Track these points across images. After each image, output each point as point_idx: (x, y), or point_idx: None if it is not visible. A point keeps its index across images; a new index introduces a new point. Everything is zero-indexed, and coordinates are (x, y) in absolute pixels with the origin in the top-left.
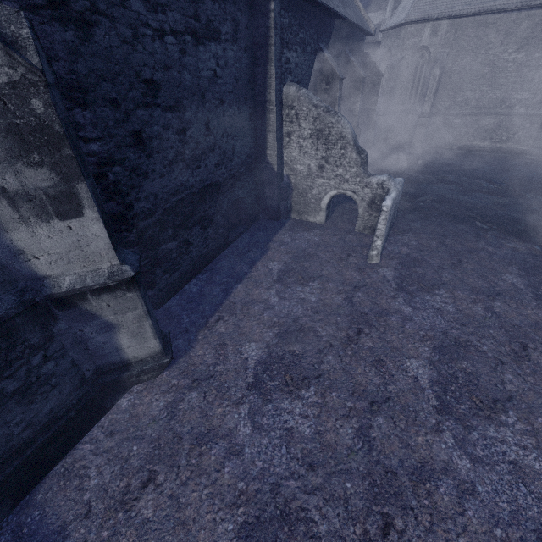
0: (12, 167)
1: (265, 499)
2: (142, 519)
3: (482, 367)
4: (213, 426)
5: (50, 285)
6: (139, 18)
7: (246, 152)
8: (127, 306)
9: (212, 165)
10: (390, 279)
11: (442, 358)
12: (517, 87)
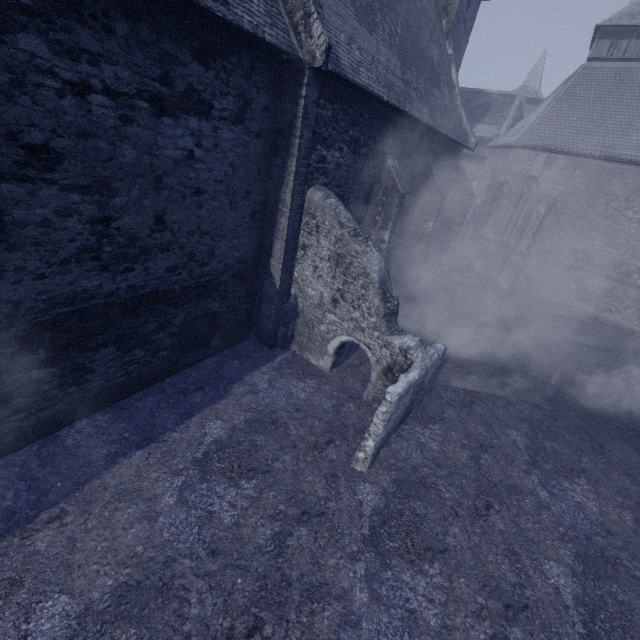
0: None
1: None
2: None
3: None
4: None
5: None
6: (33, 61)
7: (237, 255)
8: None
9: (160, 268)
10: (367, 511)
11: None
12: (639, 253)
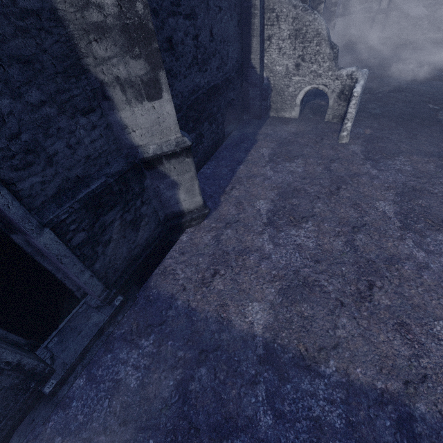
0: (123, 59)
1: (291, 277)
2: (218, 290)
3: (433, 202)
4: (247, 246)
5: (141, 152)
6: None
7: (235, 57)
8: (185, 169)
9: (214, 69)
10: (358, 152)
11: (403, 199)
12: None
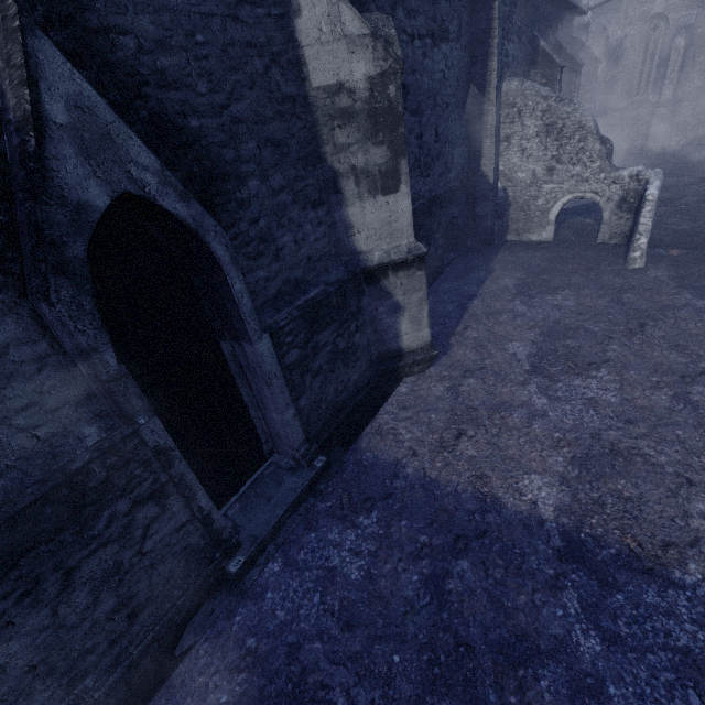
0: (364, 147)
1: (588, 443)
2: (468, 456)
3: None
4: (505, 400)
5: (364, 260)
6: (400, 25)
7: (460, 163)
8: (414, 287)
9: (437, 175)
10: (665, 279)
11: None
12: None
